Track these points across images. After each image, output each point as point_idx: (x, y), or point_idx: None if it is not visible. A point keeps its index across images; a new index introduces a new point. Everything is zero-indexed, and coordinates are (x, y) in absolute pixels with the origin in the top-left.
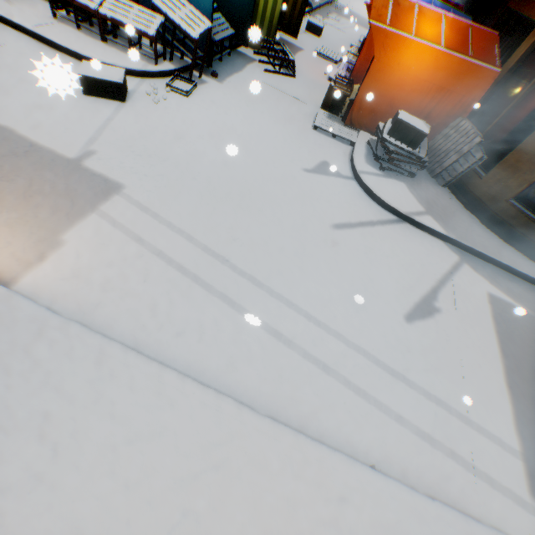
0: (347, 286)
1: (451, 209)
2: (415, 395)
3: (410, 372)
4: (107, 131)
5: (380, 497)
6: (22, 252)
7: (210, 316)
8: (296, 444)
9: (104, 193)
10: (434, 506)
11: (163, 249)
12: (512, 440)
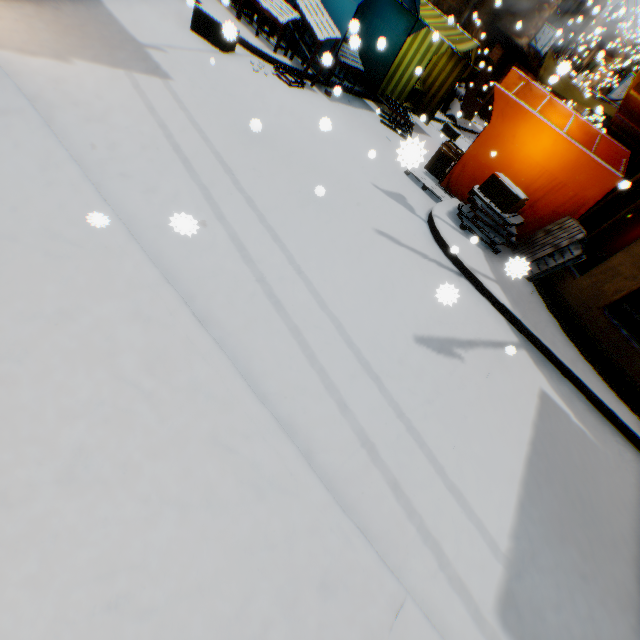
0: (359, 272)
1: (529, 299)
2: (382, 401)
3: (389, 379)
4: (190, 53)
5: (247, 428)
6: (23, 42)
7: (174, 188)
8: (173, 307)
9: (147, 70)
10: (322, 494)
11: (170, 127)
12: (500, 535)
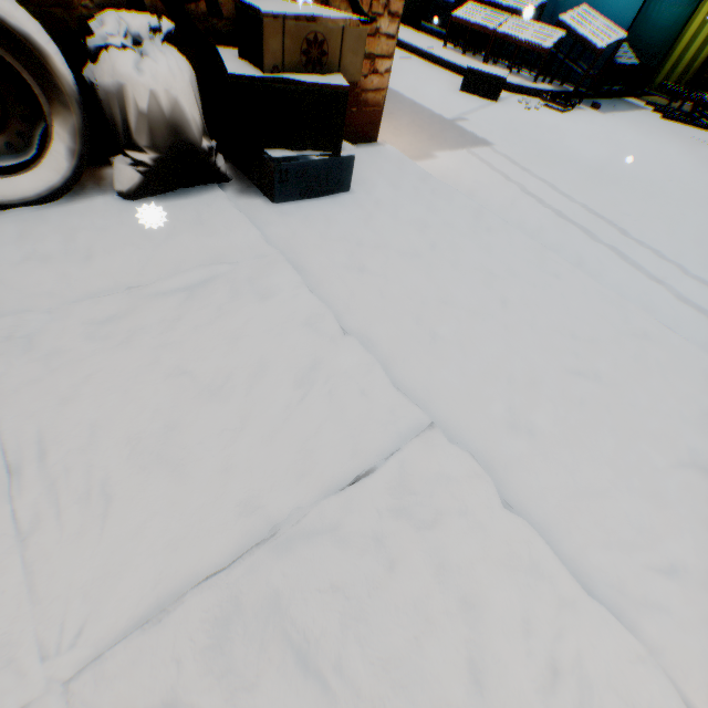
0: None
1: None
2: None
3: None
4: (479, 112)
5: None
6: (402, 151)
7: (591, 254)
8: None
9: (473, 142)
10: None
11: (533, 191)
12: None
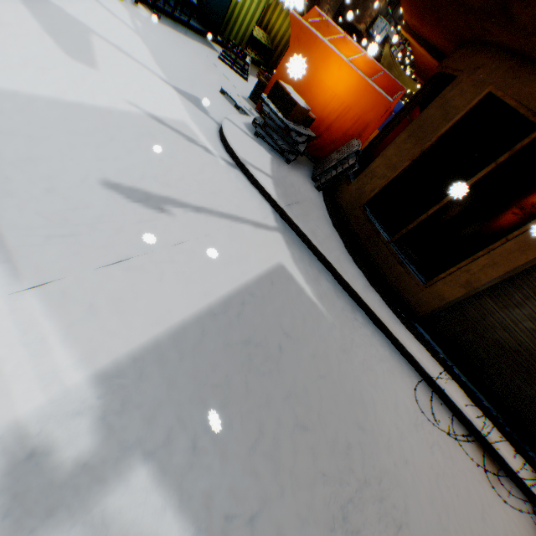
0: (59, 114)
1: (308, 200)
2: None
3: (6, 196)
4: None
5: None
6: None
7: None
8: None
9: None
10: None
11: None
12: (80, 369)
